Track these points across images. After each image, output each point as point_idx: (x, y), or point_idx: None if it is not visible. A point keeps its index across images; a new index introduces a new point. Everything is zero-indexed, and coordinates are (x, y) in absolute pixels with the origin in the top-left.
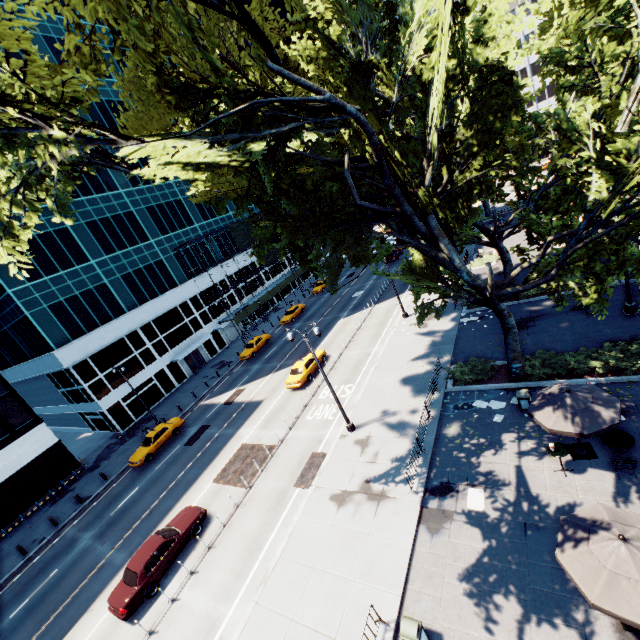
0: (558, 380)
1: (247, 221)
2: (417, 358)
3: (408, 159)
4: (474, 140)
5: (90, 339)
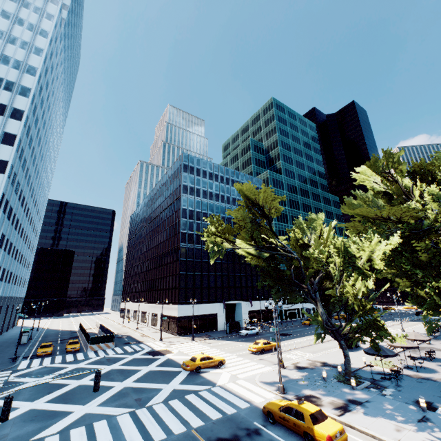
0: None
1: None
2: None
3: None
4: None
5: None
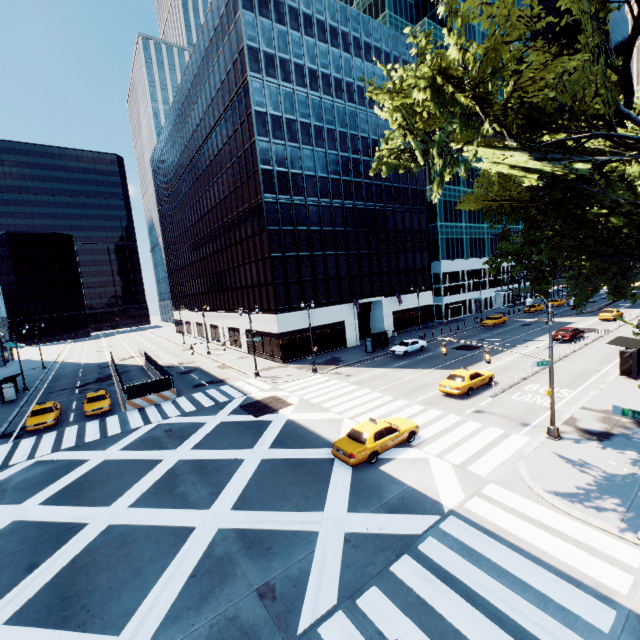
0: None
1: None
2: None
3: None
4: None
5: (452, 263)
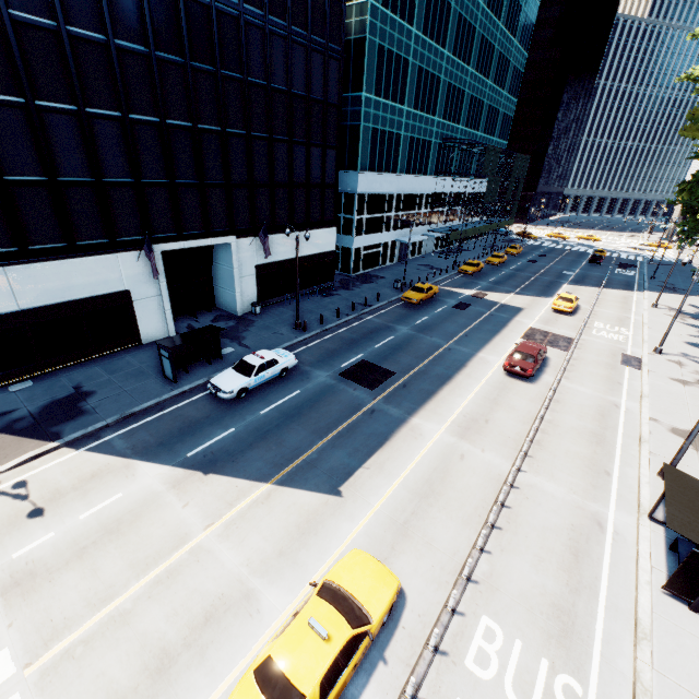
0: None
1: (496, 150)
2: (693, 336)
3: None
4: None
5: (376, 179)
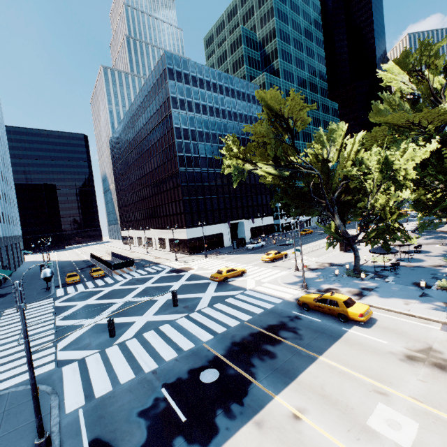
0: None
1: None
2: (412, 228)
3: None
4: None
5: None
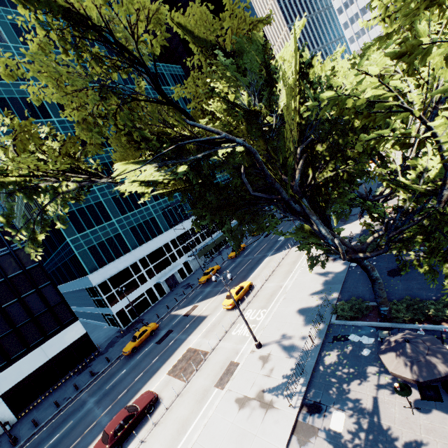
0: (419, 324)
1: None
2: (313, 293)
3: (274, 171)
4: (327, 151)
5: (109, 268)
